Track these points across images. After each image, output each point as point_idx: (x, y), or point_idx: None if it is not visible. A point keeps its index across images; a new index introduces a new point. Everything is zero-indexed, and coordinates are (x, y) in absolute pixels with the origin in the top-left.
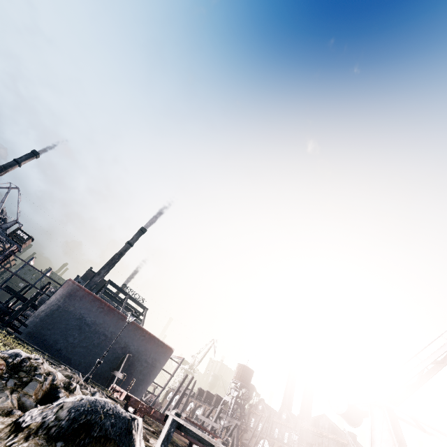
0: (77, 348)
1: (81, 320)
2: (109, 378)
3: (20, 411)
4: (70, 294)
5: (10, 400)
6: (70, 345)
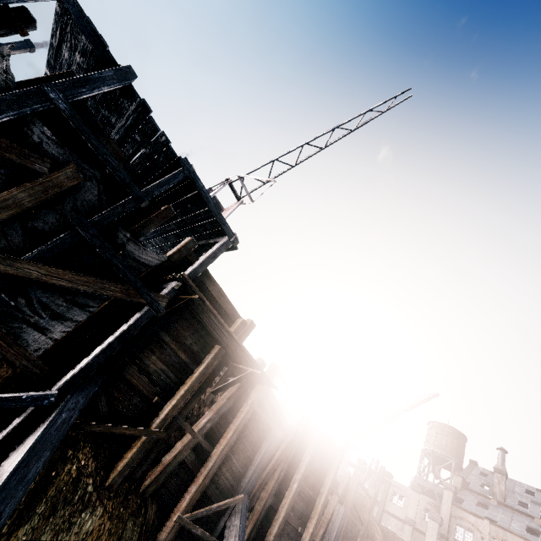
0: None
1: None
2: None
3: None
4: None
5: None
6: None
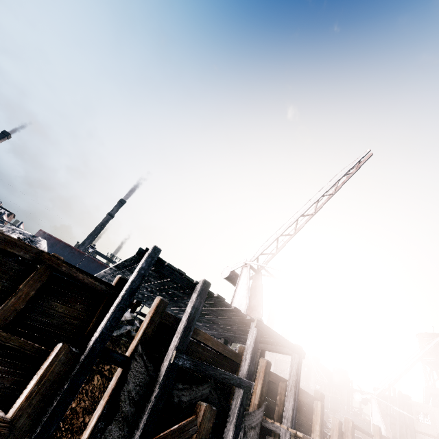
0: None
1: None
2: None
3: None
4: None
5: None
6: None
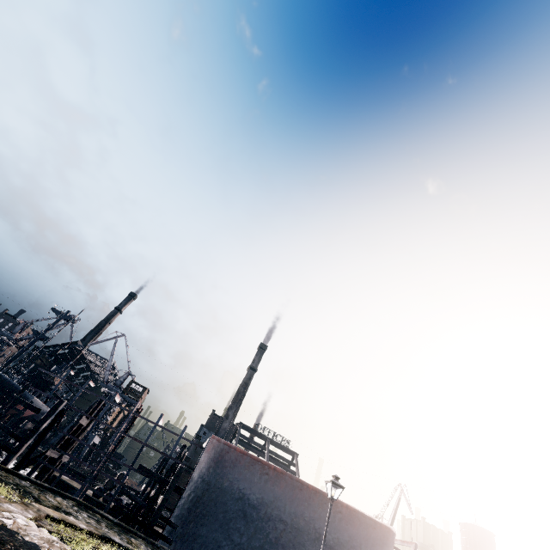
0: None
1: (242, 500)
2: None
3: None
4: (219, 460)
5: None
6: (237, 547)
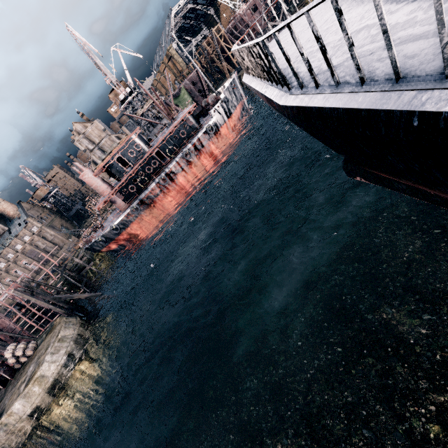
0: None
1: None
2: None
3: None
4: None
5: None
6: None
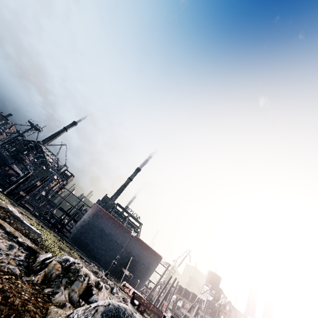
0: (100, 250)
1: (102, 231)
2: (119, 273)
3: (70, 304)
4: (95, 213)
5: (64, 295)
6: (95, 247)
